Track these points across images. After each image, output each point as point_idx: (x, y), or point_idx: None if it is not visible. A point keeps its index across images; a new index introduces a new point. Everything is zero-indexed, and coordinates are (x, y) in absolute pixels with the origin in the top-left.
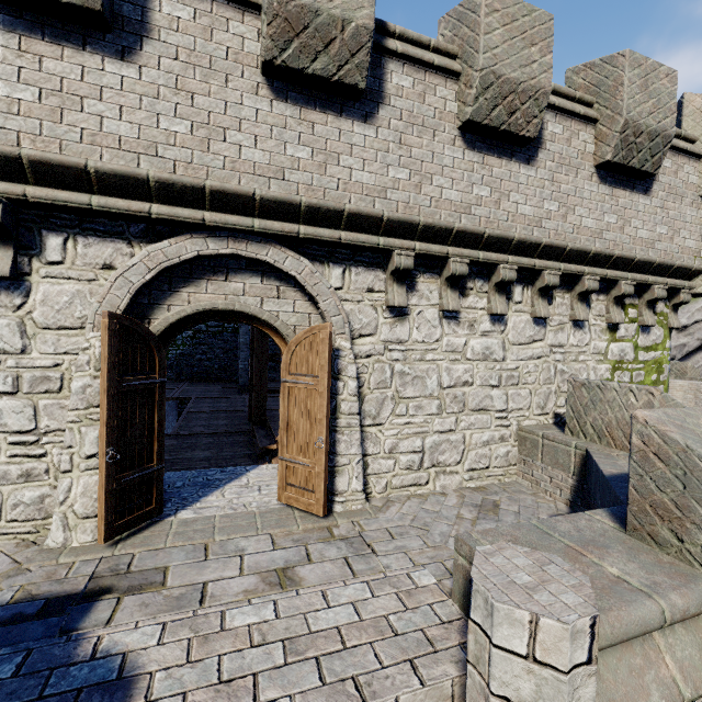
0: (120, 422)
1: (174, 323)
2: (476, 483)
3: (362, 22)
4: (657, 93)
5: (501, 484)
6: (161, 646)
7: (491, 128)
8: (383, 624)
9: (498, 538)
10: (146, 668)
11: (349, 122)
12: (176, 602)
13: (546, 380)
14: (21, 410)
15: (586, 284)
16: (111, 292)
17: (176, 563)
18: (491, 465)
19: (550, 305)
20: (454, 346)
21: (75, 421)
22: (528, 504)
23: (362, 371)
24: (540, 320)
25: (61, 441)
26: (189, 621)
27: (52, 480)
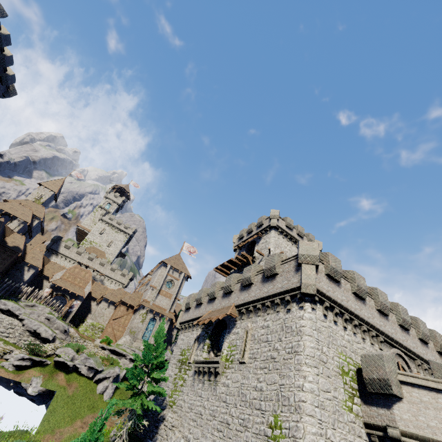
0: None
1: None
2: None
3: (410, 321)
4: (441, 339)
5: None
6: None
7: (423, 340)
8: None
9: None
10: None
11: (406, 334)
12: None
13: None
14: None
15: None
16: None
17: None
18: None
19: None
20: None
21: None
22: None
23: None
24: None
25: None
26: None
27: None
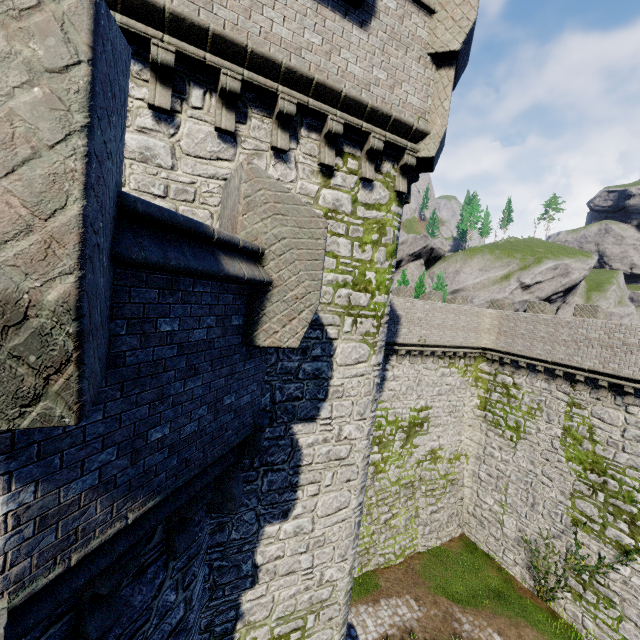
0: None
1: None
2: None
3: None
4: None
5: None
6: None
7: None
8: None
9: None
10: None
11: None
12: None
13: None
14: None
15: (279, 104)
16: None
17: None
18: None
19: (243, 124)
20: None
21: None
22: None
23: None
24: (228, 138)
25: None
26: None
27: None
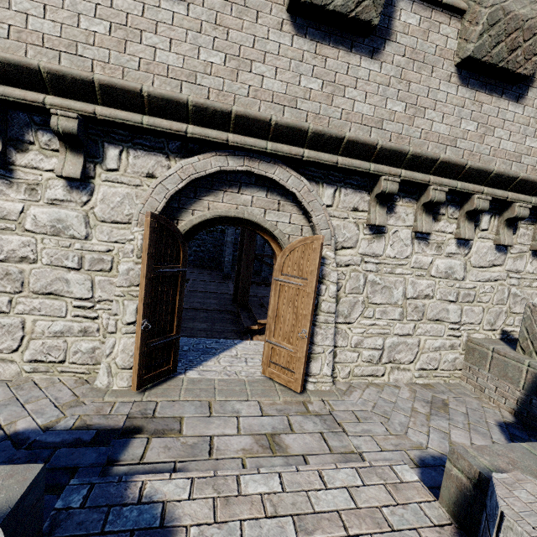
0: (152, 300)
1: (196, 224)
2: (424, 380)
3: None
4: None
5: (446, 384)
6: (192, 501)
7: (489, 65)
8: (378, 516)
9: (495, 457)
10: (182, 521)
11: (357, 57)
12: (190, 449)
13: (499, 300)
14: (83, 282)
15: None
16: (152, 196)
17: (188, 415)
18: (439, 368)
19: (513, 234)
20: (421, 263)
21: (120, 295)
22: (474, 406)
23: (340, 277)
24: (501, 247)
25: (109, 309)
26: (211, 480)
27: (101, 337)
